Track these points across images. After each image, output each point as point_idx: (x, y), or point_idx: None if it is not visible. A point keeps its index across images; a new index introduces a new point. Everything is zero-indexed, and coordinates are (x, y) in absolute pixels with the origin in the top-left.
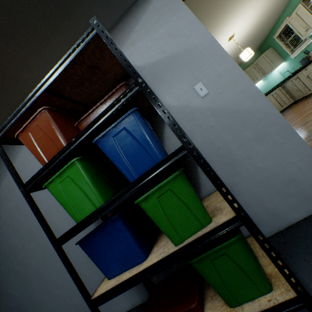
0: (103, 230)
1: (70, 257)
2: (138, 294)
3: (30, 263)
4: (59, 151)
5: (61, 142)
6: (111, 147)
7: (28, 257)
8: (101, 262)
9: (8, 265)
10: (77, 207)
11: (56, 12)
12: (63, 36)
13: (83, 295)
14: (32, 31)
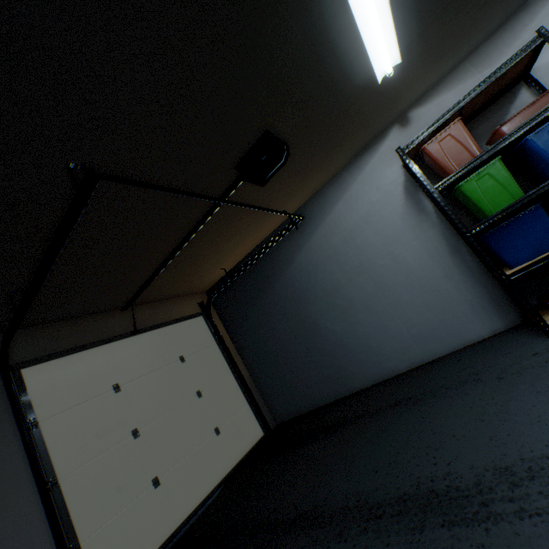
0: (518, 220)
1: (411, 287)
2: (502, 320)
3: (357, 297)
4: (481, 153)
5: (474, 147)
6: (544, 141)
7: (354, 291)
8: (506, 252)
9: (327, 301)
10: (492, 201)
11: (467, 28)
12: (454, 50)
13: (496, 272)
14: (440, 51)
